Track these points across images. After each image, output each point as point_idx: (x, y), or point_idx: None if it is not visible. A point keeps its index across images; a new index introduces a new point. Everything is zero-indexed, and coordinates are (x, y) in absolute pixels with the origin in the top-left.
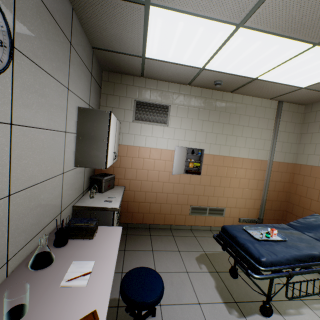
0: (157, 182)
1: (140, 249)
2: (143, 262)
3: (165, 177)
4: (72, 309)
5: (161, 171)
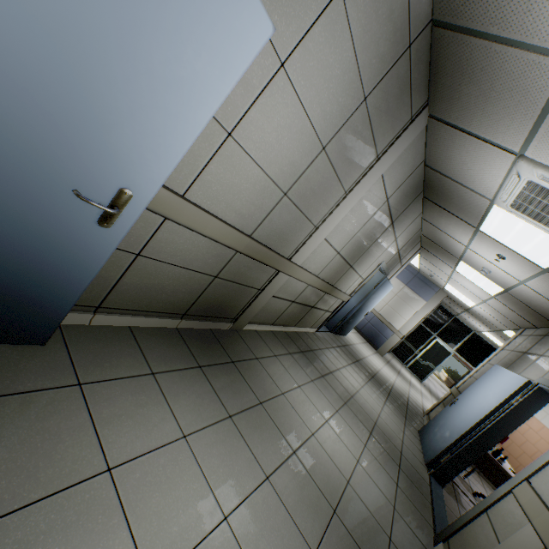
0: (517, 446)
1: (474, 477)
2: (479, 487)
3: (529, 449)
4: (505, 464)
5: (528, 441)
